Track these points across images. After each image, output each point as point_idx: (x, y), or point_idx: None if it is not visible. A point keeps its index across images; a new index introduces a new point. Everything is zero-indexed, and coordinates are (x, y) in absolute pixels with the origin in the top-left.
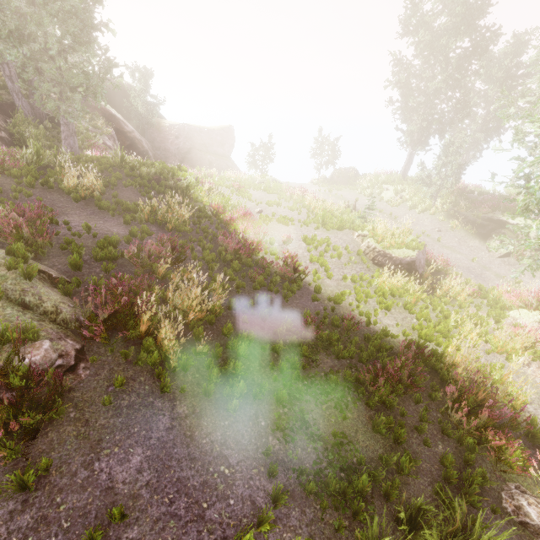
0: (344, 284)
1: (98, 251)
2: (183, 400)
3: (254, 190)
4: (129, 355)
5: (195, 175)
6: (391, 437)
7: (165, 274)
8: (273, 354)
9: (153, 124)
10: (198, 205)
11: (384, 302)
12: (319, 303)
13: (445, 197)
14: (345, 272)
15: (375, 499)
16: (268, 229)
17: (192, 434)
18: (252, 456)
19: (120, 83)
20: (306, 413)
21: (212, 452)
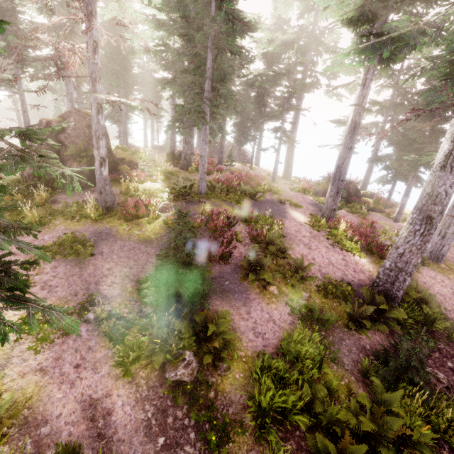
0: None
1: None
2: None
3: None
4: None
5: None
6: None
7: None
8: None
9: None
10: None
11: None
12: None
13: None
14: None
15: None
16: None
17: None
18: None
19: None
20: None
21: None
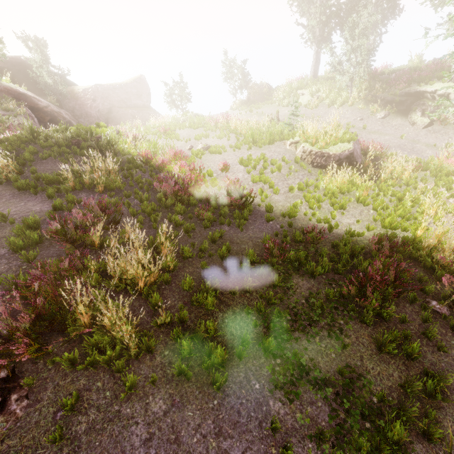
0: (292, 195)
1: (13, 240)
2: (156, 392)
3: (180, 129)
4: (75, 360)
5: (114, 128)
6: (400, 353)
7: (102, 242)
8: (245, 295)
9: (66, 93)
10: (126, 157)
11: (337, 202)
12: (274, 222)
13: (360, 85)
14: (289, 183)
15: (414, 443)
16: (203, 162)
17: (178, 437)
18: (257, 436)
19: (18, 59)
20: (301, 355)
21: (208, 452)
